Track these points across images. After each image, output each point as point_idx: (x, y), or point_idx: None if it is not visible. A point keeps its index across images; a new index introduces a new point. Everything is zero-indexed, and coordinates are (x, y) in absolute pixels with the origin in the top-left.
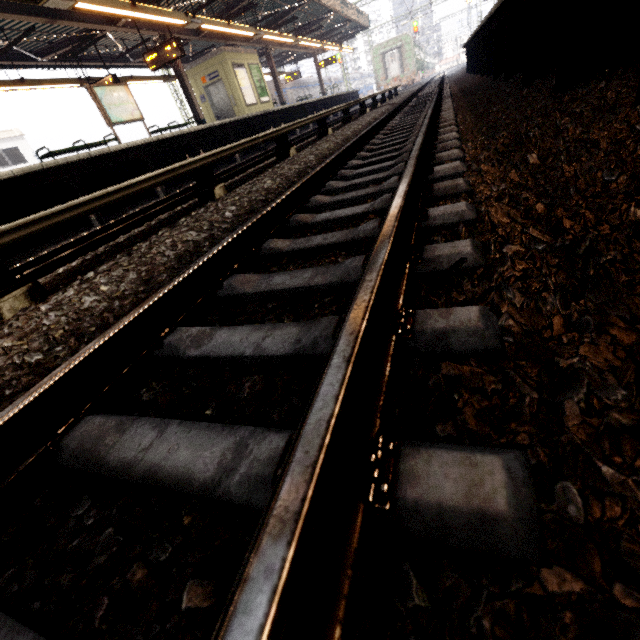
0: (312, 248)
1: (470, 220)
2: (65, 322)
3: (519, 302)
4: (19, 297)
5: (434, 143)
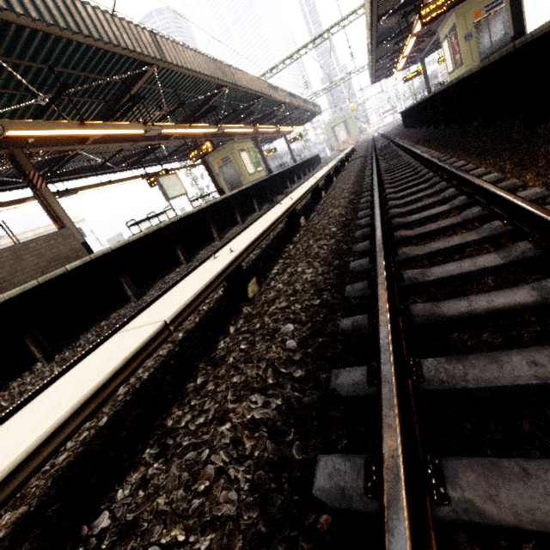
0: (434, 230)
1: (548, 195)
2: (308, 287)
3: None
4: (254, 284)
5: None
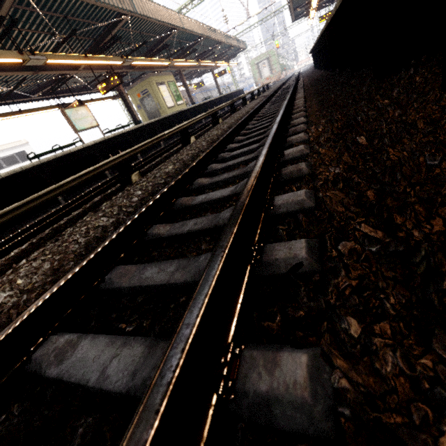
0: (184, 234)
1: (309, 208)
2: None
3: (356, 330)
4: None
5: (288, 127)
